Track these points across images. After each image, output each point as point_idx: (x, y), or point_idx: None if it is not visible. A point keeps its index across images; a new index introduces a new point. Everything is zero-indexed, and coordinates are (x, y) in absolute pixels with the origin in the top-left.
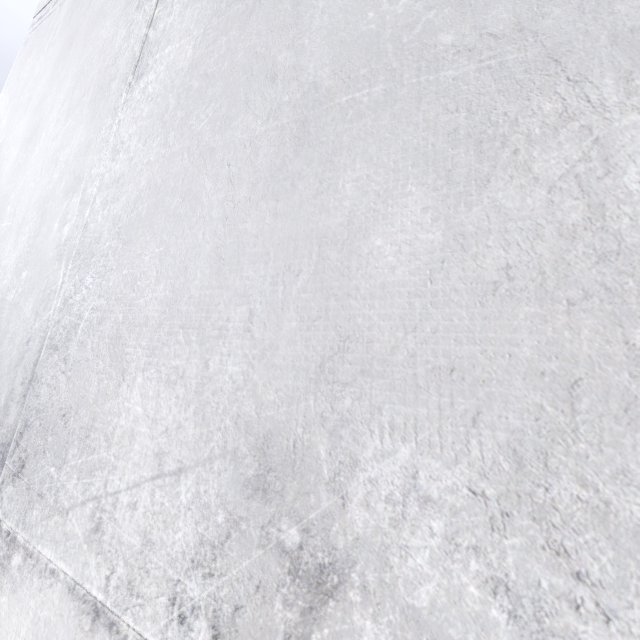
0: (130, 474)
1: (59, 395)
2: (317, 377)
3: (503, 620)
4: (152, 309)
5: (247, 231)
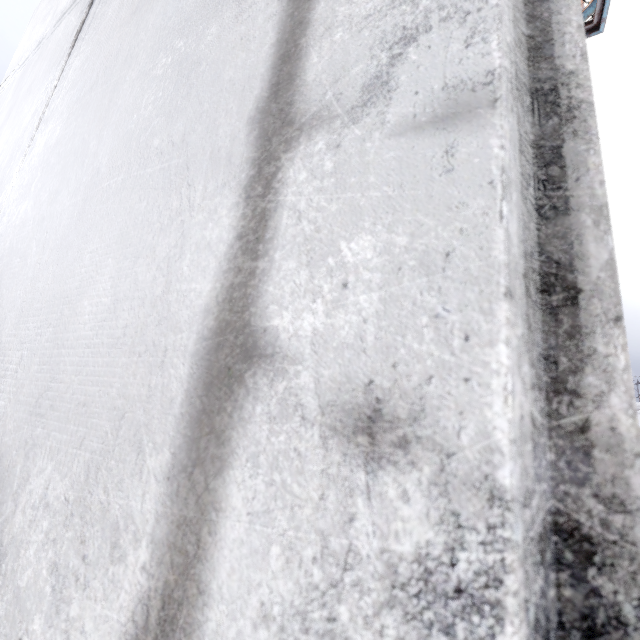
0: None
1: None
2: (33, 410)
3: (49, 593)
4: None
5: (39, 289)
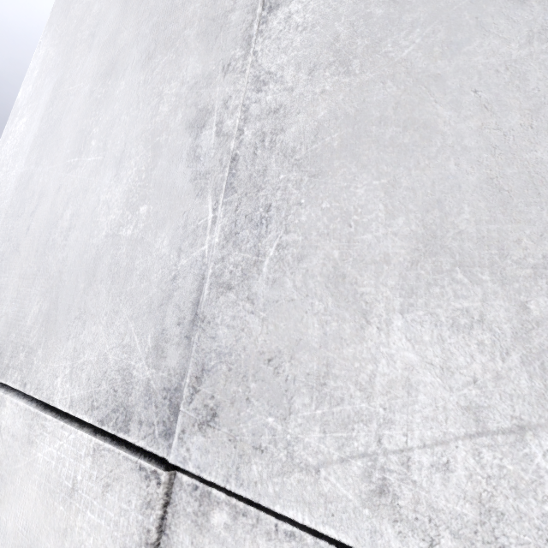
0: (422, 429)
1: (253, 337)
2: None
3: None
4: (392, 245)
5: (541, 160)
